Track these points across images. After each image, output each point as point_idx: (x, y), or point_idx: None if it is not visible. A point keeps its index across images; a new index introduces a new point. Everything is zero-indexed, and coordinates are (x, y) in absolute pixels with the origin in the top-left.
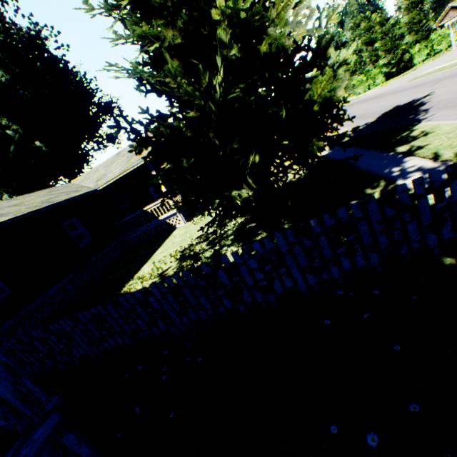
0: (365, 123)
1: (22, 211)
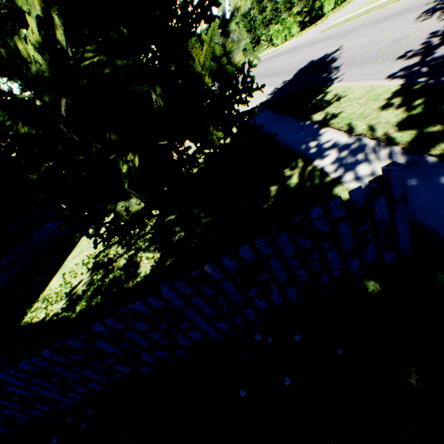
0: (284, 82)
1: None
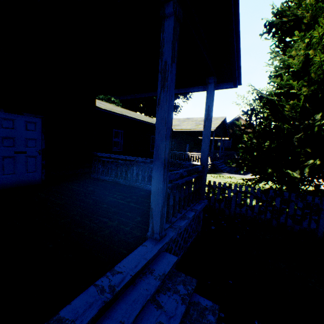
0: None
1: (146, 120)
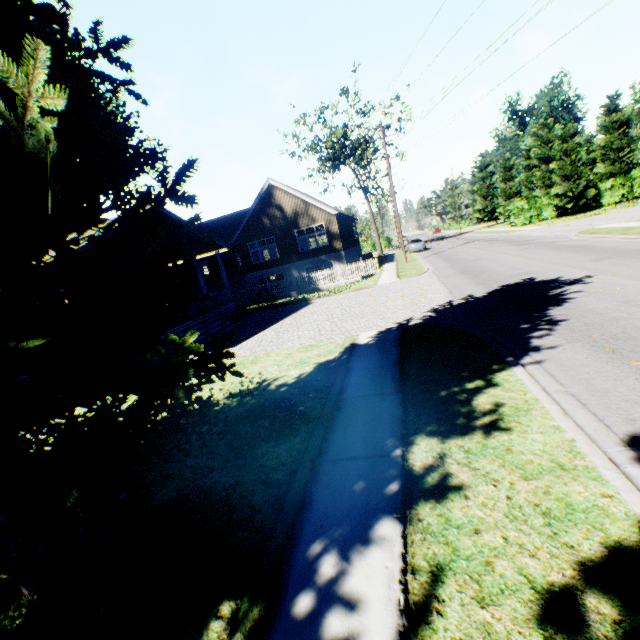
0: (468, 296)
1: None
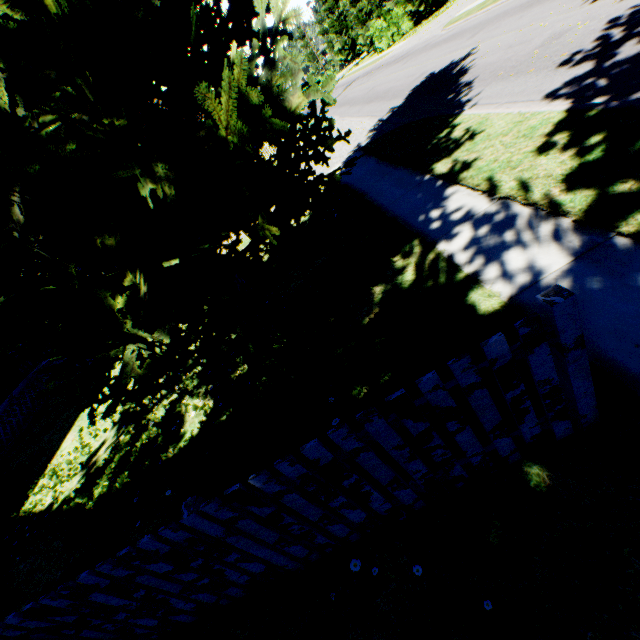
0: (391, 109)
1: None
